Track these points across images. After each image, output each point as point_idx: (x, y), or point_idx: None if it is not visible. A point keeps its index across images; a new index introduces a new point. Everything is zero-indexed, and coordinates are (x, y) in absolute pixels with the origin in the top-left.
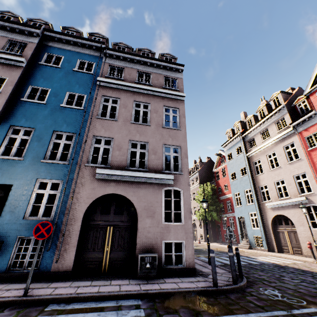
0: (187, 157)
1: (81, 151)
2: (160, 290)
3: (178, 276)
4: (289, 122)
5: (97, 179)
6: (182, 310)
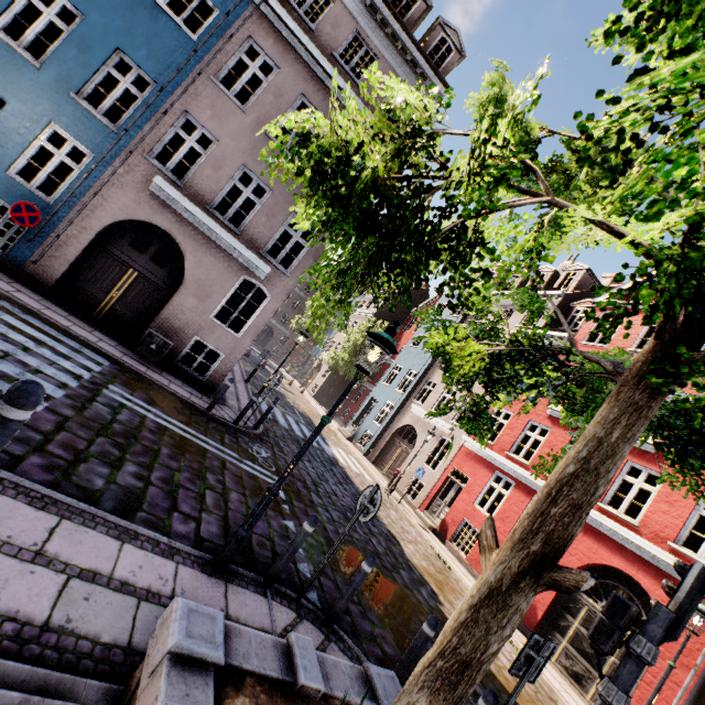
0: (316, 258)
1: (149, 126)
2: (142, 372)
3: (186, 381)
4: (541, 324)
5: (151, 192)
6: (141, 394)
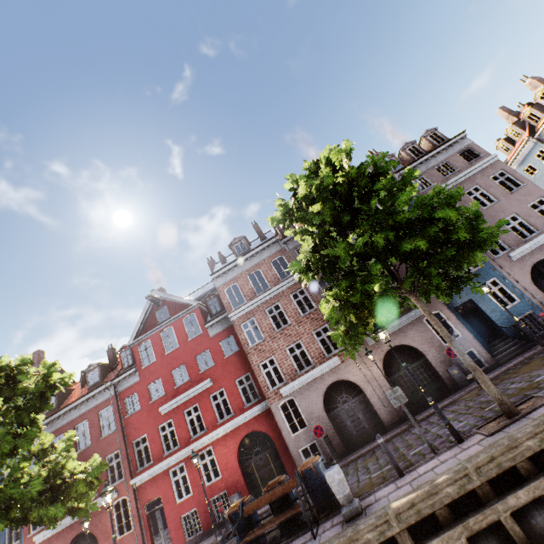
0: None
1: None
2: None
3: None
4: None
5: (514, 261)
6: None
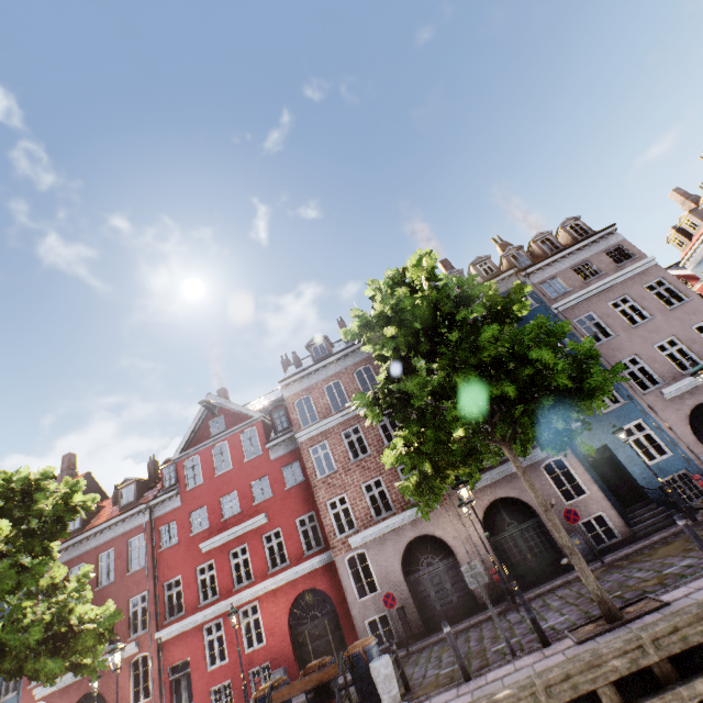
0: None
1: (623, 385)
2: None
3: None
4: None
5: (668, 400)
6: None
